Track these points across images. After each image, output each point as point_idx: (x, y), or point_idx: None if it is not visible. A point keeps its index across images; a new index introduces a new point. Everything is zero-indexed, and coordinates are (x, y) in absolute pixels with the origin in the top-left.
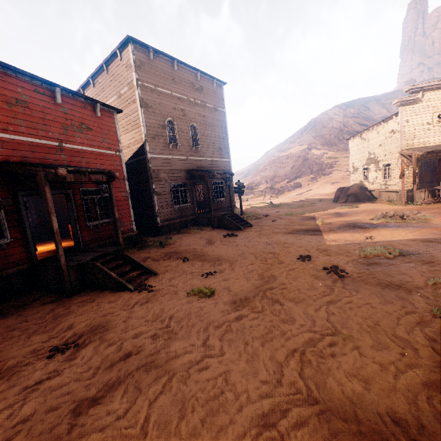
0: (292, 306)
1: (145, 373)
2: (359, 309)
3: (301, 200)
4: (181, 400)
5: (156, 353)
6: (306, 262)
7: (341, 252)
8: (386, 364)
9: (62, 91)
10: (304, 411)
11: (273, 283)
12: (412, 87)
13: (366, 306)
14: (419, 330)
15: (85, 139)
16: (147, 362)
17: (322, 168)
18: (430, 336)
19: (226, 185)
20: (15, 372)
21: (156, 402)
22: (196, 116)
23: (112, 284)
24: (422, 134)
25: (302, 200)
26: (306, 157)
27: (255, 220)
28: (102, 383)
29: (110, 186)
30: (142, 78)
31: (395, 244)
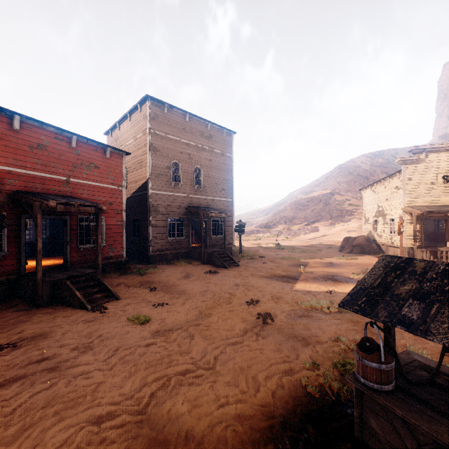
0: (199, 341)
1: (46, 374)
2: (249, 352)
3: (311, 245)
4: (55, 396)
5: (65, 360)
6: (250, 306)
7: (290, 301)
8: (222, 397)
9: (78, 138)
10: (129, 417)
11: (204, 320)
12: (414, 148)
13: (256, 350)
14: (279, 376)
15: (91, 175)
16: (54, 366)
17: (341, 214)
18: (282, 383)
19: (226, 223)
20: None
21: (37, 394)
22: (202, 159)
23: (75, 301)
24: (426, 192)
25: (312, 245)
26: (328, 202)
27: (248, 260)
28: (11, 375)
29: (99, 217)
30: (154, 127)
31: None
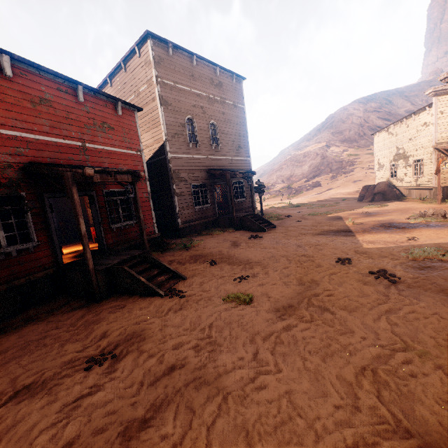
0: (346, 315)
1: (195, 391)
2: (427, 319)
3: (322, 200)
4: (243, 425)
5: (202, 367)
6: (347, 266)
7: (384, 254)
8: None
9: (84, 90)
10: (398, 446)
11: (317, 289)
12: None
13: (435, 316)
14: None
15: (107, 139)
16: (194, 377)
17: (342, 166)
18: None
19: (246, 185)
20: (53, 385)
21: (215, 426)
22: (216, 113)
23: (141, 289)
24: None
25: (323, 199)
26: (325, 155)
27: (277, 220)
28: (149, 401)
29: (135, 186)
30: (161, 74)
31: (445, 245)
